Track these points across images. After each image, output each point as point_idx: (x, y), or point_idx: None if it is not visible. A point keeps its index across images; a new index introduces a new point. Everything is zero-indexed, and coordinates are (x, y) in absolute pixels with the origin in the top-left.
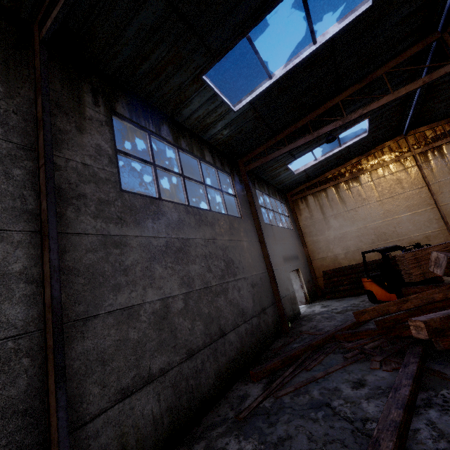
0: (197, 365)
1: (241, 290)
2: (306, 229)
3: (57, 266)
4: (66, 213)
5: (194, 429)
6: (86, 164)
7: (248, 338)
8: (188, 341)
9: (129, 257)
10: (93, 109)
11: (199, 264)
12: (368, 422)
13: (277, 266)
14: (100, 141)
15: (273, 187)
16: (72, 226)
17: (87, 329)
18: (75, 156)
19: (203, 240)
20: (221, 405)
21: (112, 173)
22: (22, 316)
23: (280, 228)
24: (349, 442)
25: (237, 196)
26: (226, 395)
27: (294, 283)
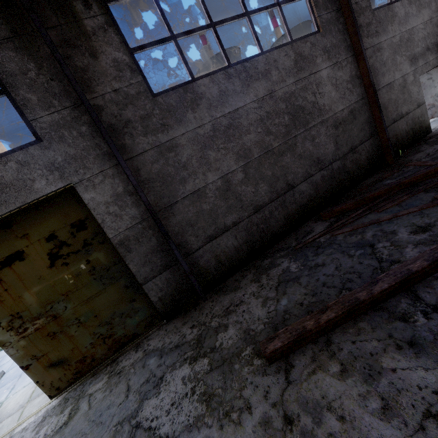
0: (265, 215)
1: (316, 138)
2: None
3: (136, 184)
4: (126, 142)
5: (268, 251)
6: (116, 90)
7: (325, 183)
8: (254, 201)
9: (183, 155)
10: (89, 17)
11: (254, 132)
12: (396, 264)
13: (390, 79)
14: (113, 54)
15: None
16: (134, 150)
17: (174, 210)
18: (105, 88)
19: (255, 101)
20: (290, 237)
21: (138, 83)
22: (137, 212)
23: None
24: (365, 276)
25: None
26: (297, 230)
27: (436, 86)
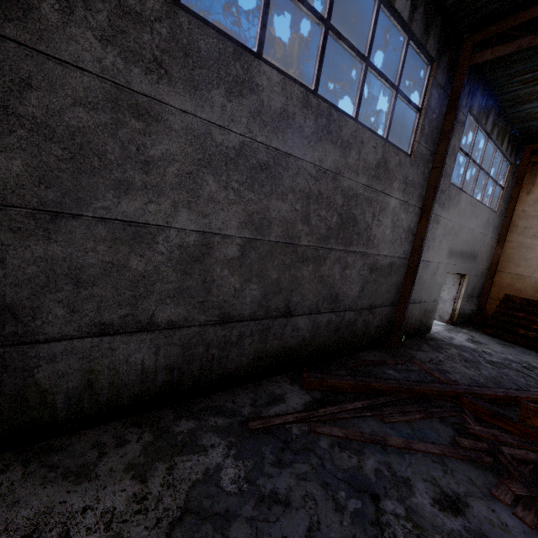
0: (230, 335)
1: (349, 268)
2: (523, 221)
3: None
4: (40, 6)
5: (198, 399)
6: None
7: (327, 332)
8: (228, 303)
9: (158, 144)
10: None
11: (290, 204)
12: None
13: (430, 258)
14: None
15: (508, 123)
16: (51, 40)
17: (57, 229)
18: None
19: (316, 167)
20: (245, 390)
21: None
22: None
23: (474, 200)
24: None
25: (423, 112)
26: (260, 381)
27: (445, 290)
